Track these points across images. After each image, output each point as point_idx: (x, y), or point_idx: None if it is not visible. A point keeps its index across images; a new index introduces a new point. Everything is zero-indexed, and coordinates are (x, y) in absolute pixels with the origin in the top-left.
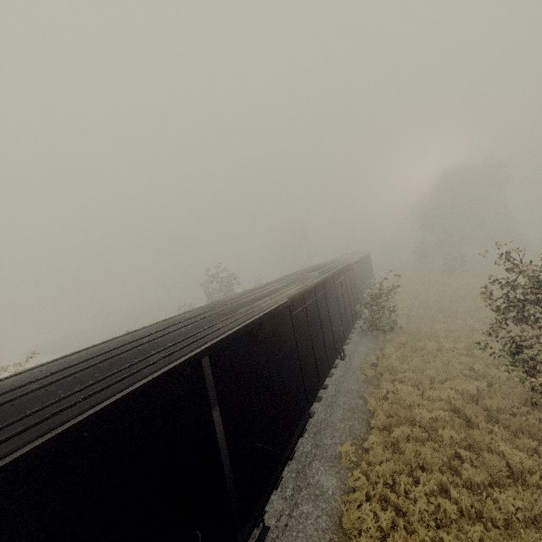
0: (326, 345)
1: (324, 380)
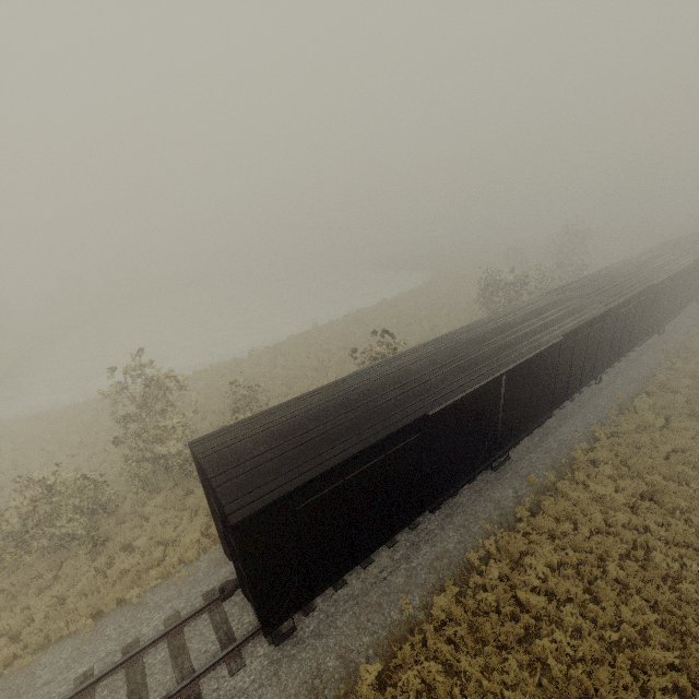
0: (694, 290)
1: (686, 306)
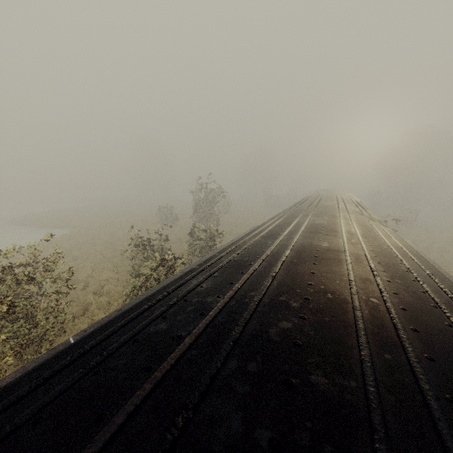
0: None
1: None
